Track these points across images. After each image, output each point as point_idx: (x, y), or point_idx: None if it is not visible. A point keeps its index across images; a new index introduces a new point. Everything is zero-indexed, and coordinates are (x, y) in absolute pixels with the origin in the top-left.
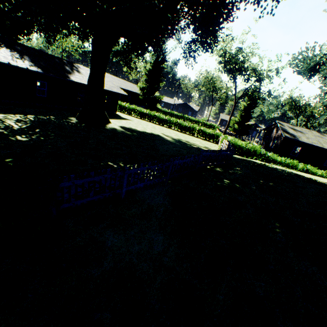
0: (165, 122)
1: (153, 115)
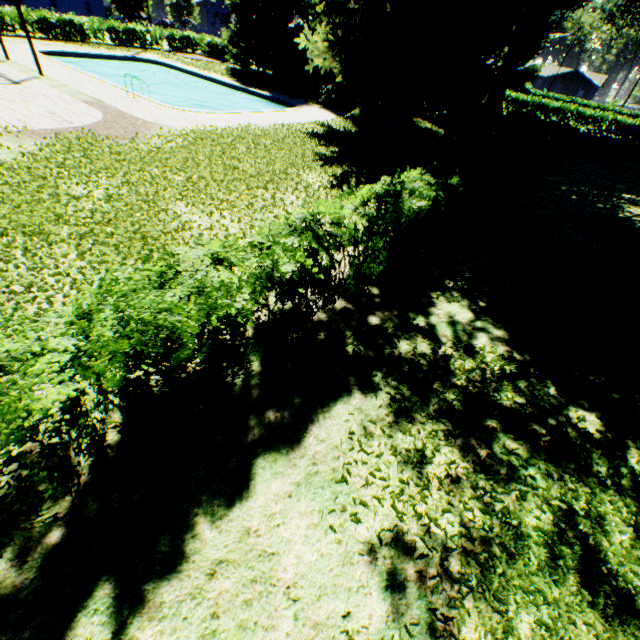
0: (554, 114)
1: (536, 104)
